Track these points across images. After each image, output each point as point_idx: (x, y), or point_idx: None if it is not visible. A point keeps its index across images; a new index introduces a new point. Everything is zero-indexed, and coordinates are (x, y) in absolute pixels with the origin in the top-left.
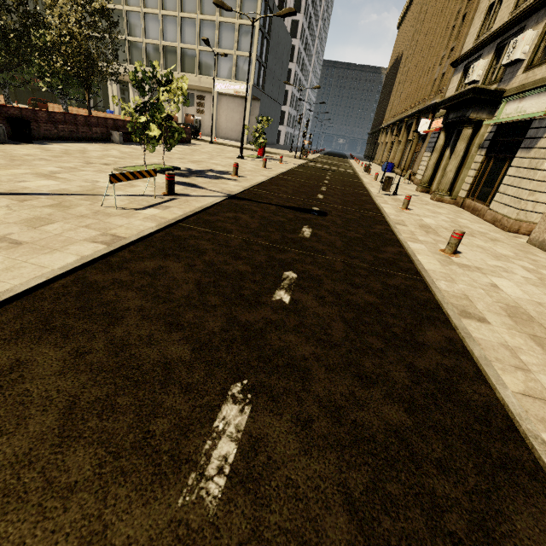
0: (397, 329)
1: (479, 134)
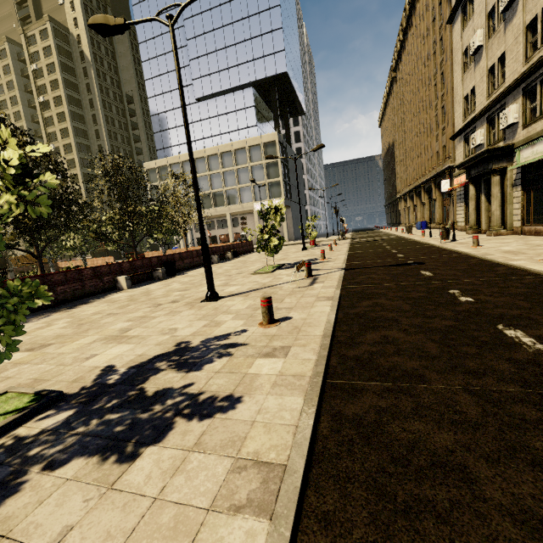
0: None
1: (507, 177)
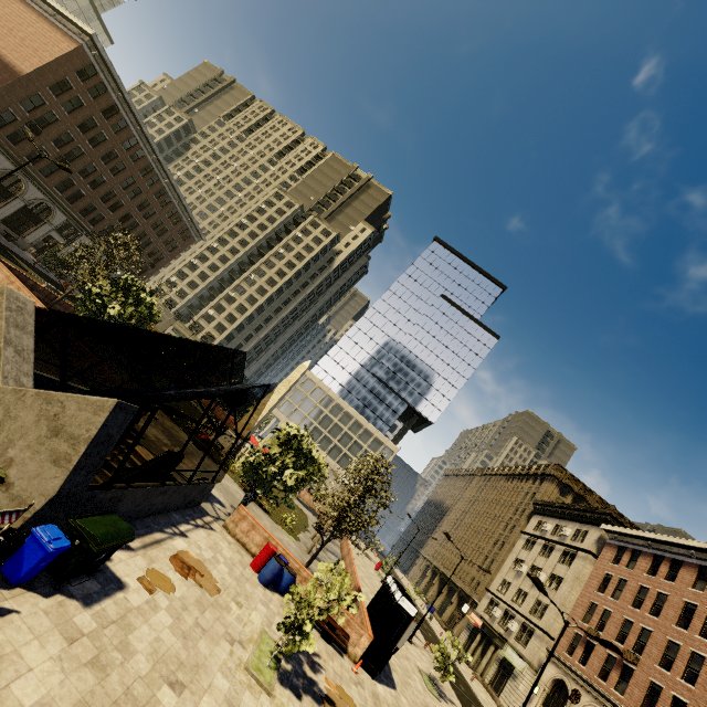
0: None
1: (497, 652)
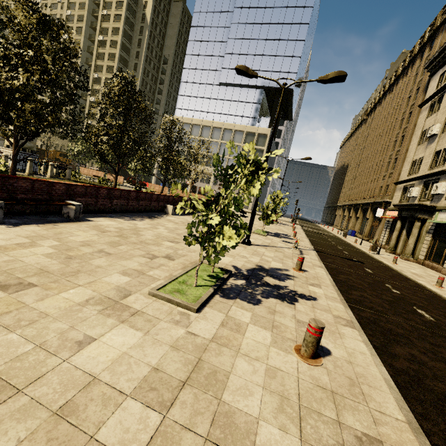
0: (442, 305)
1: (425, 225)
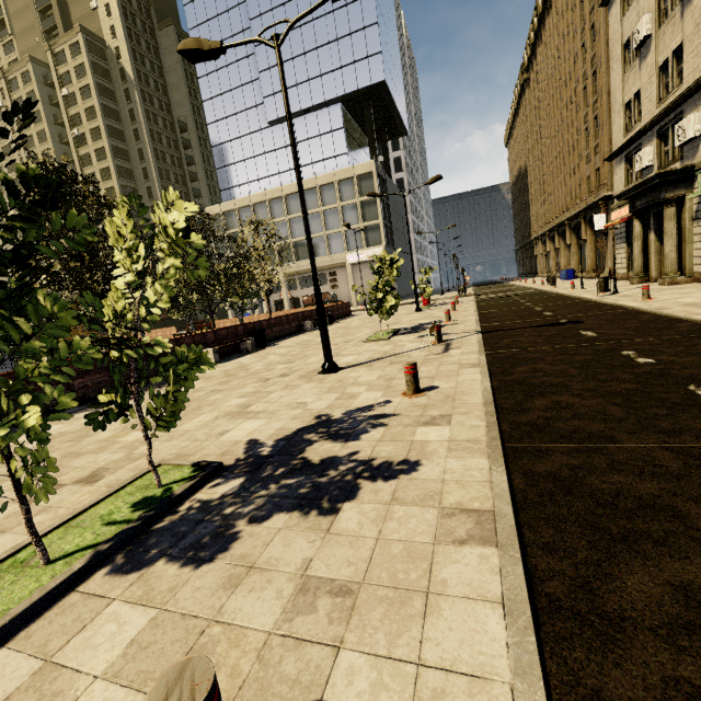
0: None
1: (685, 208)
